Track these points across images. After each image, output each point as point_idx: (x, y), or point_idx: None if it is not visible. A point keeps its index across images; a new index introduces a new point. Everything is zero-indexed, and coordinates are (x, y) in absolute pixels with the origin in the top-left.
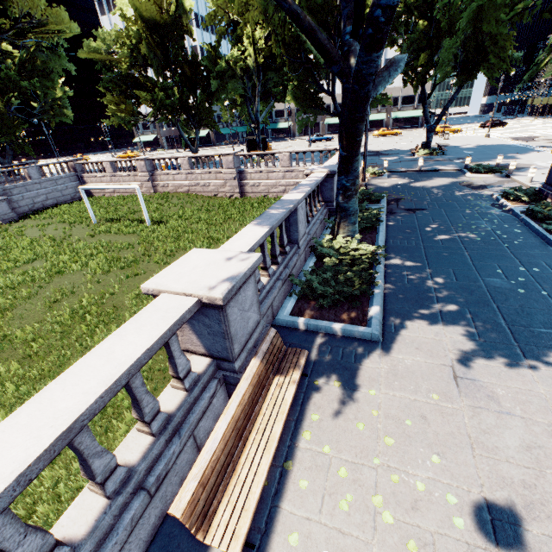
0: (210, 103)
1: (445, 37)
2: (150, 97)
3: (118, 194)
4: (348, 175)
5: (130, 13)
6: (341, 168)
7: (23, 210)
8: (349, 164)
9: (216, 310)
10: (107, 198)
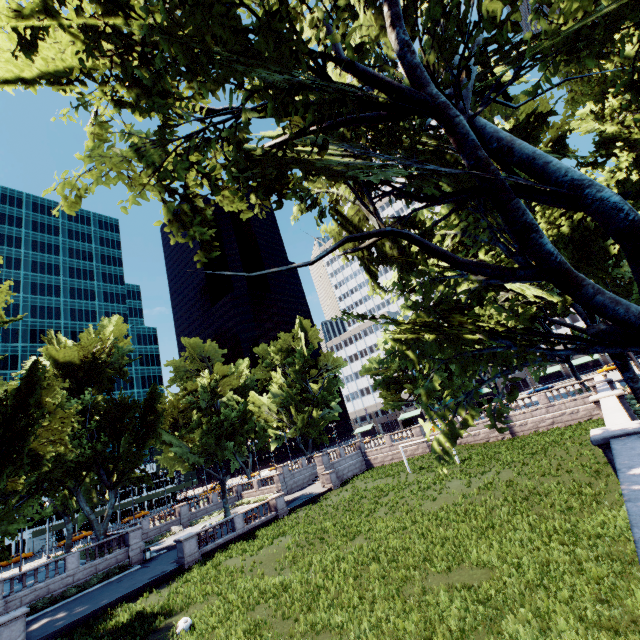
0: (449, 380)
1: (626, 297)
2: (412, 386)
3: (396, 460)
4: (628, 371)
5: (386, 346)
6: (622, 369)
7: (338, 480)
8: (626, 366)
9: (621, 399)
10: (391, 464)
